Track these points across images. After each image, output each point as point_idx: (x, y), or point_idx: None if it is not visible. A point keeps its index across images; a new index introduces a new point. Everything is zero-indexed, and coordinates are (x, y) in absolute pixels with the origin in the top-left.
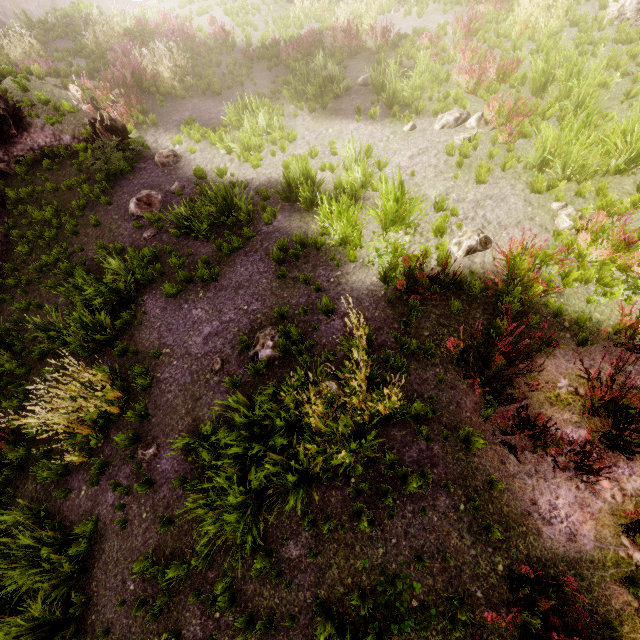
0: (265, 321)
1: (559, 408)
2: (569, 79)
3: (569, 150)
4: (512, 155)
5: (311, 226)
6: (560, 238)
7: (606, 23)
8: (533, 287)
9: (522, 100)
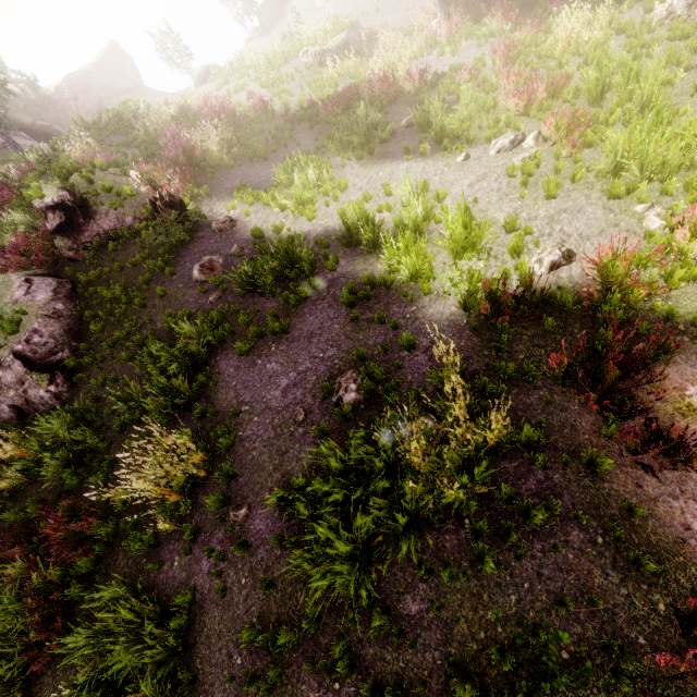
0: (344, 366)
1: (694, 418)
2: (627, 83)
3: (644, 150)
4: (580, 166)
5: (377, 267)
6: (653, 239)
7: (656, 24)
8: (634, 293)
9: (580, 112)
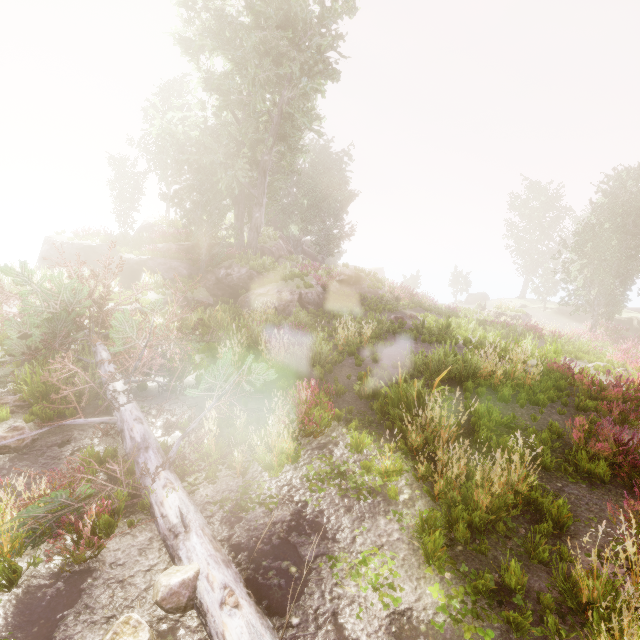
0: None
1: None
2: None
3: None
4: None
5: None
6: None
7: None
8: None
9: None
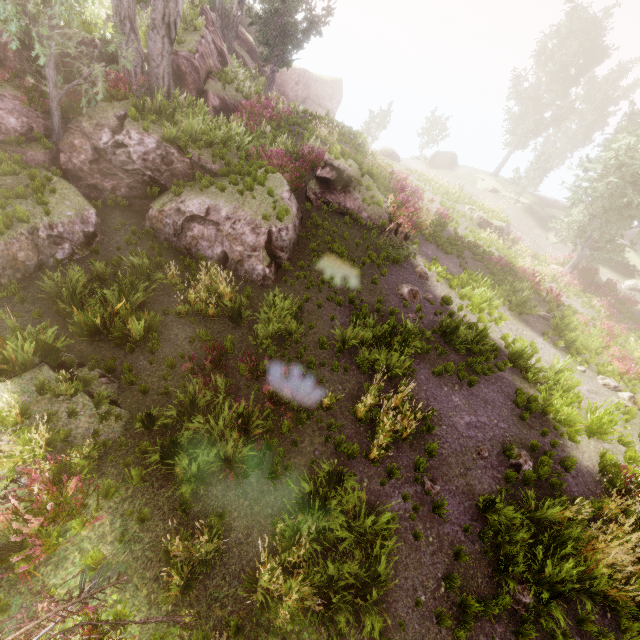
0: (513, 442)
1: None
2: None
3: None
4: None
5: (530, 392)
6: None
7: None
8: None
9: None
